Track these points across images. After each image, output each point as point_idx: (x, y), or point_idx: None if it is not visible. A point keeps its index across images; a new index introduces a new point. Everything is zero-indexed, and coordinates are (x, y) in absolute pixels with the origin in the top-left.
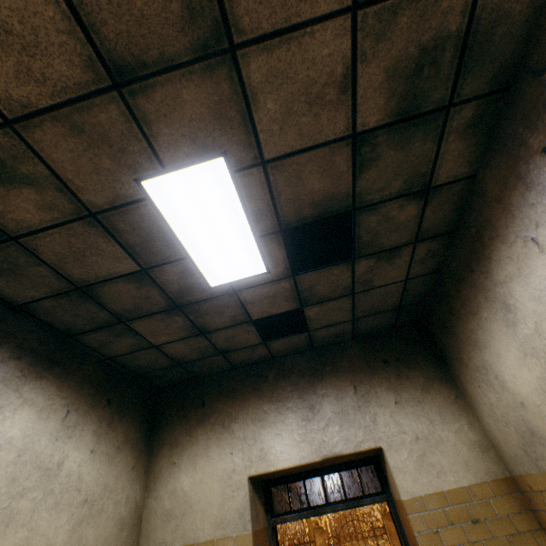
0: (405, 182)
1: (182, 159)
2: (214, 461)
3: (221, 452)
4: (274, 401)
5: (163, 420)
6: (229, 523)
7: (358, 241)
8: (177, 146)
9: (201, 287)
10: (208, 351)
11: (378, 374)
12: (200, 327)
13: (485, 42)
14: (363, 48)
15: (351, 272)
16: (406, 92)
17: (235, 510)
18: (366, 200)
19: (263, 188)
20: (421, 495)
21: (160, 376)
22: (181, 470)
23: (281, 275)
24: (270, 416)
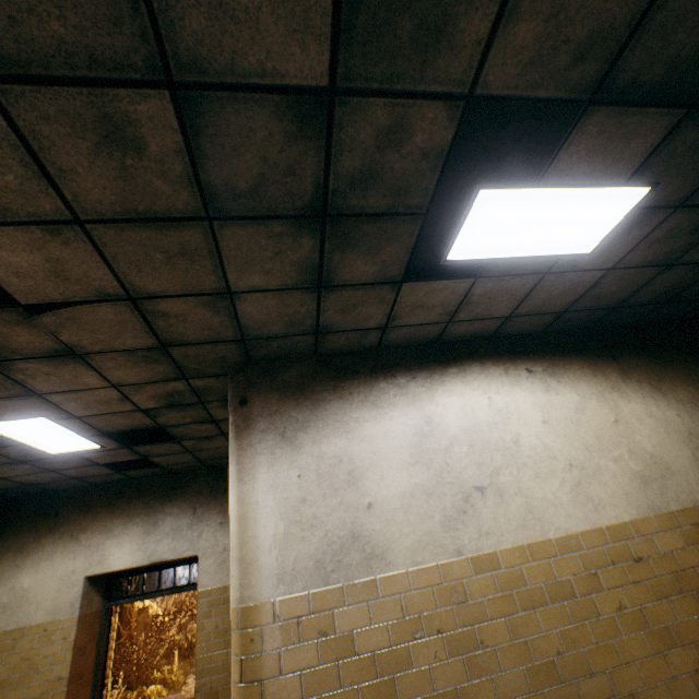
0: (195, 419)
1: (11, 417)
2: (57, 565)
3: (65, 557)
4: (125, 516)
5: (12, 528)
6: (60, 610)
7: (176, 435)
8: (6, 414)
9: (43, 453)
10: (62, 478)
11: (217, 500)
12: (48, 468)
13: (208, 390)
14: (129, 393)
15: (181, 445)
16: (169, 400)
17: (69, 601)
18: (169, 424)
19: (82, 423)
20: (212, 587)
21: (12, 491)
22: (24, 572)
23: (117, 447)
24: (118, 529)
